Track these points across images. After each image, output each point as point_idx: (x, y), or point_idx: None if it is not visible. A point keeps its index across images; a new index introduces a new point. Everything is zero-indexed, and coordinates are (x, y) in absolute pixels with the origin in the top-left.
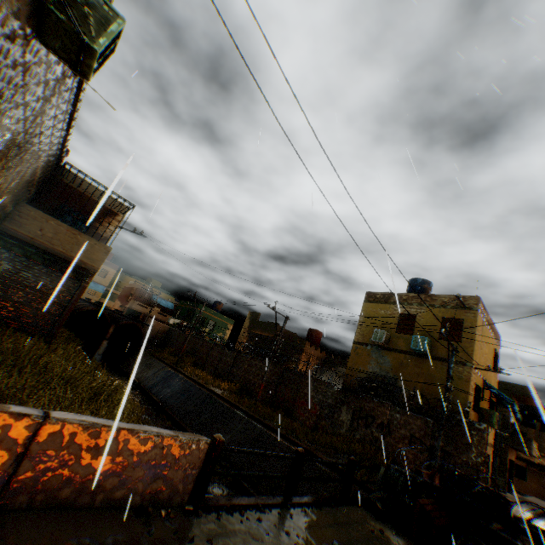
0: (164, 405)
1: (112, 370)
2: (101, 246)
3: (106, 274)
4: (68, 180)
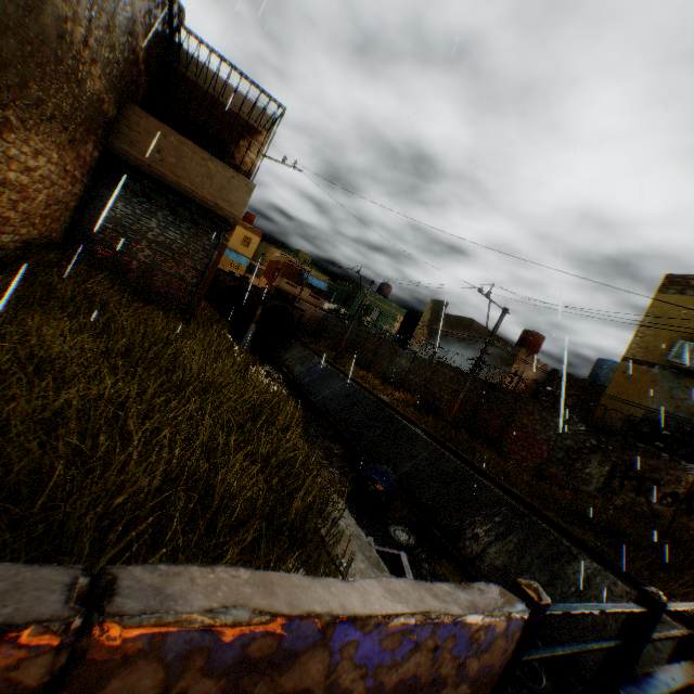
0: (324, 410)
1: (262, 359)
2: (240, 181)
3: (248, 243)
4: (188, 73)
